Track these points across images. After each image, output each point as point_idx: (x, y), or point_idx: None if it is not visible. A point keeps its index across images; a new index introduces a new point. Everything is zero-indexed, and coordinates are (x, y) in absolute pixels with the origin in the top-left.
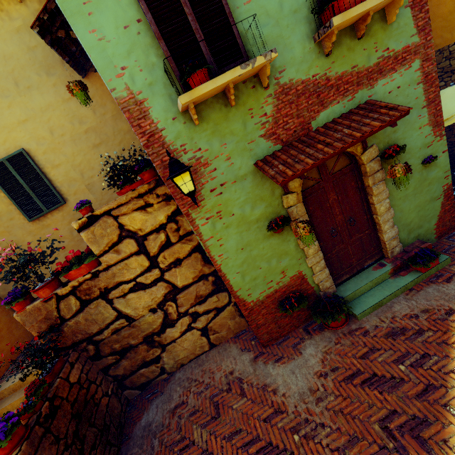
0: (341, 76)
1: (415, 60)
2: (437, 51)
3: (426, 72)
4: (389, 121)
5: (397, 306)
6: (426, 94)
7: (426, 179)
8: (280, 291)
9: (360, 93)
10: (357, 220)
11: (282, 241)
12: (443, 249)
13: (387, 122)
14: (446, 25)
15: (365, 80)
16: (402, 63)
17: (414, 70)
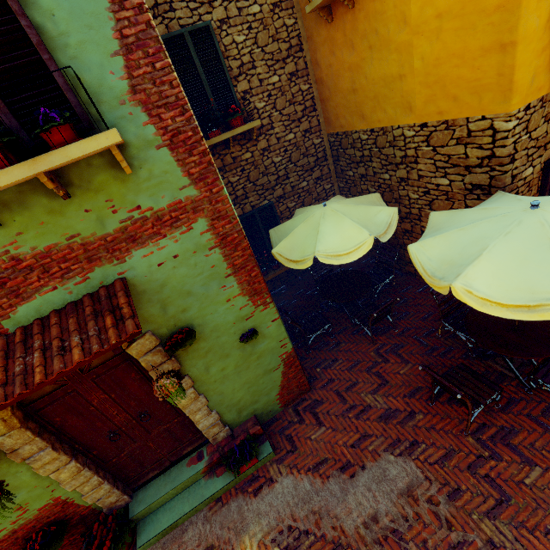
0: (48, 251)
1: (198, 219)
2: (343, 133)
3: (222, 233)
4: (99, 352)
5: (191, 532)
6: (229, 260)
7: (252, 353)
8: (24, 529)
9: (98, 271)
10: (154, 411)
11: (2, 476)
12: (281, 428)
13: (96, 353)
14: (347, 105)
15: (105, 253)
16: (173, 225)
17: (199, 232)
